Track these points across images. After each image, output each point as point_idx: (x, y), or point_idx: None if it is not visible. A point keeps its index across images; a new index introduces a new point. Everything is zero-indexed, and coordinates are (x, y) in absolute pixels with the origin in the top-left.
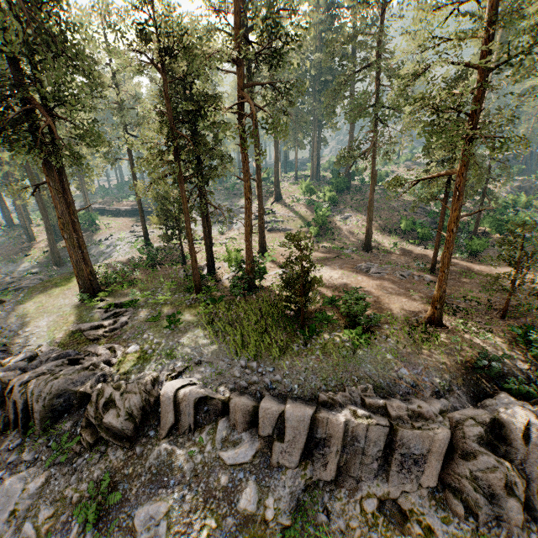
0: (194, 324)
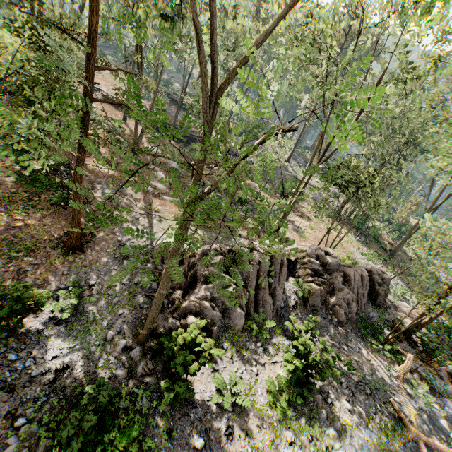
0: None
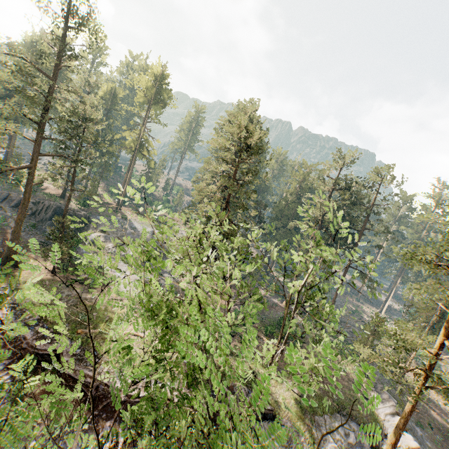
0: None
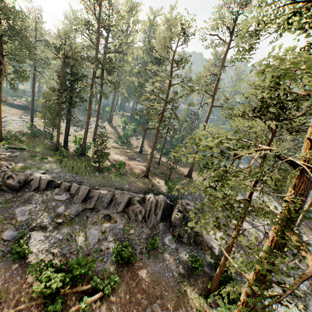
0: (52, 161)
